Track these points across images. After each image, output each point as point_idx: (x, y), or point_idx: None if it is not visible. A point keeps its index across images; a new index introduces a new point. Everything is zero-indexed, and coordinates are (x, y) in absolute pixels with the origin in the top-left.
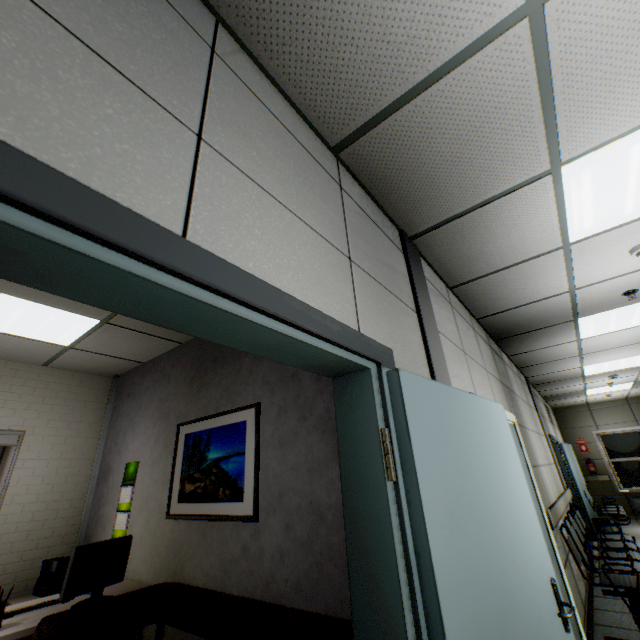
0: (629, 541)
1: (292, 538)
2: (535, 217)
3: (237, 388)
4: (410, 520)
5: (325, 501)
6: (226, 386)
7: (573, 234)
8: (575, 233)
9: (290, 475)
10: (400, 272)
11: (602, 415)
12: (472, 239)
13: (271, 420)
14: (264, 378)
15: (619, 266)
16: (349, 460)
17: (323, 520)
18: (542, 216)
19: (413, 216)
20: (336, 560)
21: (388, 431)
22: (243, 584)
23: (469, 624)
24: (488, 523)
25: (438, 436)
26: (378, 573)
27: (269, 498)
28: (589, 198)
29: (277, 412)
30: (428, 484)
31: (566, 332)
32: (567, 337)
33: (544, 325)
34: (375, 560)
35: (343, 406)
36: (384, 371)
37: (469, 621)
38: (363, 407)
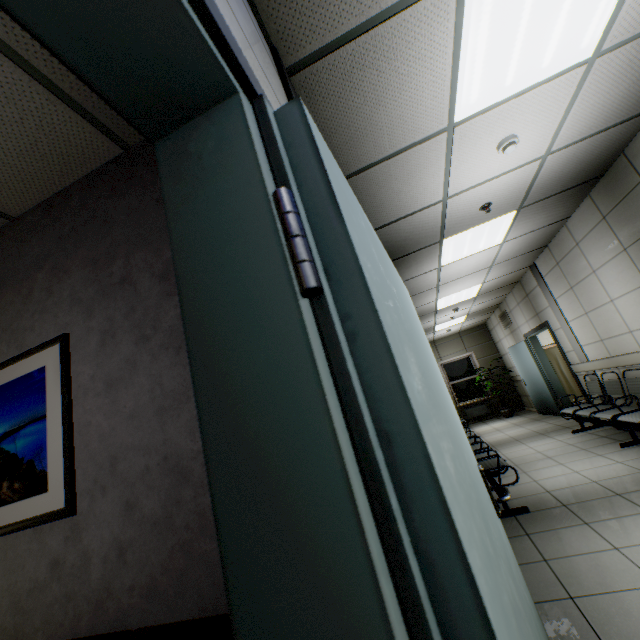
0: (476, 437)
1: (137, 521)
2: (431, 66)
3: (26, 322)
4: (359, 373)
5: (188, 449)
6: (6, 323)
7: (460, 108)
8: (461, 107)
9: (127, 428)
10: (279, 87)
11: (444, 348)
12: (363, 93)
13: (89, 355)
14: (73, 296)
15: (486, 168)
16: (203, 285)
17: (187, 478)
18: (437, 67)
19: (291, 19)
20: (212, 530)
21: (291, 196)
22: (55, 621)
23: (482, 552)
24: (440, 398)
25: (373, 255)
26: (298, 512)
27: (94, 473)
28: (483, 45)
29: (99, 341)
30: (382, 305)
31: (432, 258)
32: (432, 264)
33: (416, 248)
34: (287, 483)
35: (182, 184)
36: (270, 109)
37: (480, 546)
38: (228, 169)
